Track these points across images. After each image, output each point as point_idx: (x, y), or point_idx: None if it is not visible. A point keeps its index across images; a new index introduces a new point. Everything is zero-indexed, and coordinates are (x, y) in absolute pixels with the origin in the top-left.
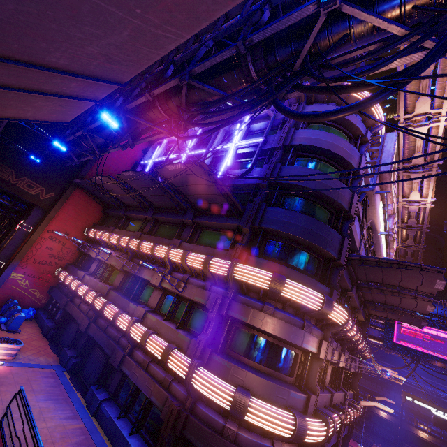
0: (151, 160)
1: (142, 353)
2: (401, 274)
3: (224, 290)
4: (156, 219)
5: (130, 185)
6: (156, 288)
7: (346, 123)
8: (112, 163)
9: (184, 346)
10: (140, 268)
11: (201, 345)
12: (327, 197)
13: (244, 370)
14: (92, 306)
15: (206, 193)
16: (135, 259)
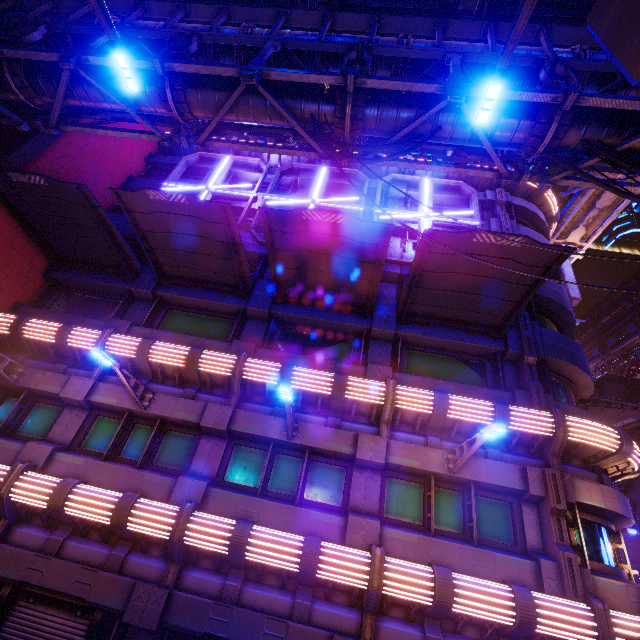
0: (206, 187)
1: (402, 624)
2: (595, 412)
3: (530, 458)
4: (276, 317)
5: (272, 238)
6: (360, 468)
7: (544, 233)
8: (86, 161)
9: (525, 577)
10: (299, 426)
11: (575, 567)
12: (572, 321)
13: (638, 587)
14: (179, 545)
15: (476, 291)
16: (253, 404)
